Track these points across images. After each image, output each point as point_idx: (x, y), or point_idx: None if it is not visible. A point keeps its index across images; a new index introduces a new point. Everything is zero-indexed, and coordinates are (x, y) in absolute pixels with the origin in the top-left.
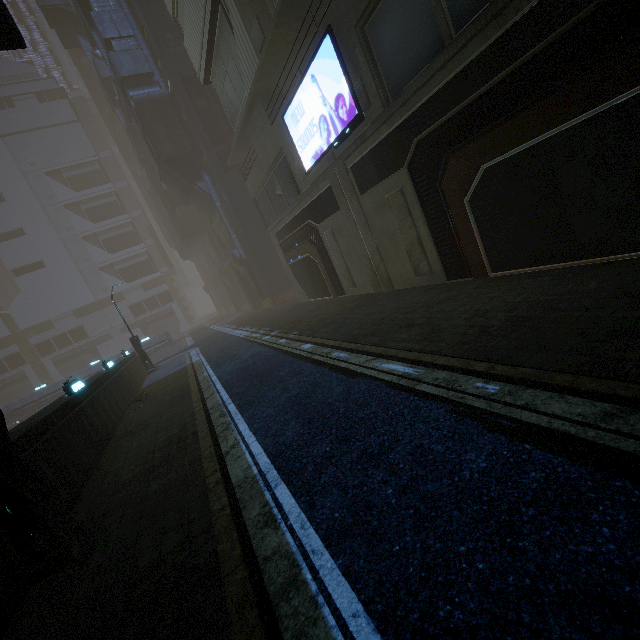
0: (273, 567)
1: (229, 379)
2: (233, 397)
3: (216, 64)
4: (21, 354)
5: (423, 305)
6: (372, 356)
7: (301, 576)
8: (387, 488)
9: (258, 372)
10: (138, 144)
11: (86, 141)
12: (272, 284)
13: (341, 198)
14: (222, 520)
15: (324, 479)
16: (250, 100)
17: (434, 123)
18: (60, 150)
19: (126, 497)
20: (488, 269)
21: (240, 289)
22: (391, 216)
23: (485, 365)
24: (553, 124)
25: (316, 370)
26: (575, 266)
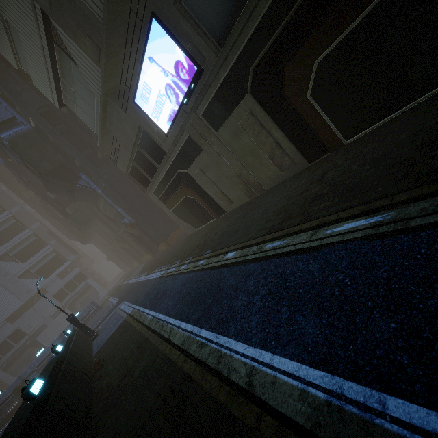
0: None
1: (178, 311)
2: (197, 324)
3: (65, 89)
4: None
5: (310, 183)
6: (311, 230)
7: None
8: None
9: (203, 293)
10: (20, 173)
11: None
12: (161, 232)
13: (201, 141)
14: None
15: None
16: (102, 100)
17: (263, 49)
18: None
19: None
20: (342, 139)
21: (136, 247)
22: (247, 136)
23: None
24: (368, 1)
25: (264, 265)
26: (419, 103)
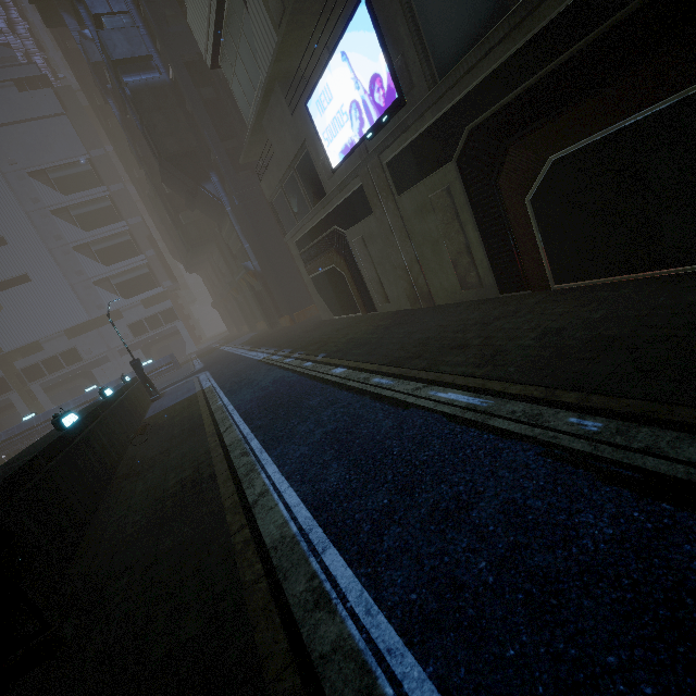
0: (335, 672)
1: (248, 409)
2: (255, 431)
3: (225, 44)
4: (6, 380)
5: (475, 322)
6: (422, 383)
7: (377, 689)
8: (478, 560)
9: (283, 401)
10: (135, 140)
11: (75, 137)
12: (291, 300)
13: (374, 199)
14: (257, 597)
15: (388, 543)
16: (267, 85)
17: (491, 107)
18: (45, 147)
19: (131, 558)
20: (551, 280)
21: (254, 306)
22: (434, 220)
23: (575, 395)
24: (644, 104)
25: (355, 399)
26: (660, 276)
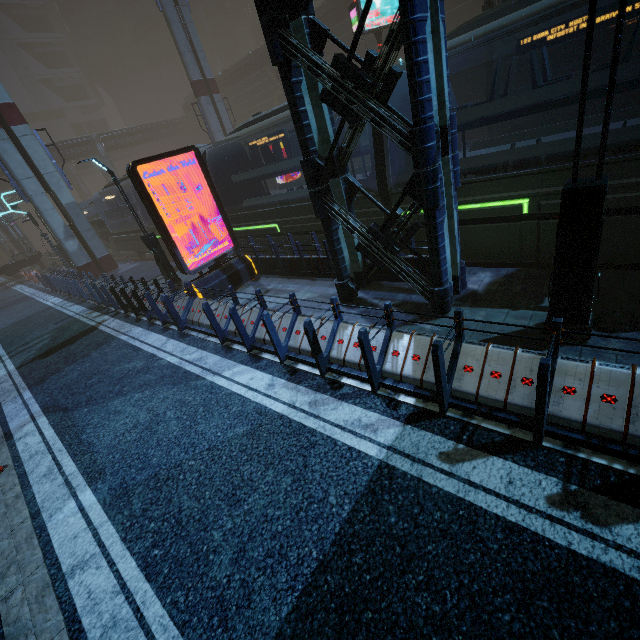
0: None
1: None
2: None
3: None
4: None
5: None
6: None
7: None
8: None
9: None
10: None
11: None
12: None
13: None
14: None
15: None
16: None
17: None
18: None
19: None
20: None
21: None
22: None
23: None
24: None
25: None
26: None
